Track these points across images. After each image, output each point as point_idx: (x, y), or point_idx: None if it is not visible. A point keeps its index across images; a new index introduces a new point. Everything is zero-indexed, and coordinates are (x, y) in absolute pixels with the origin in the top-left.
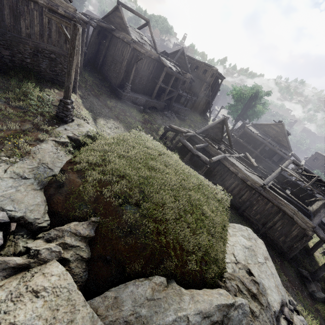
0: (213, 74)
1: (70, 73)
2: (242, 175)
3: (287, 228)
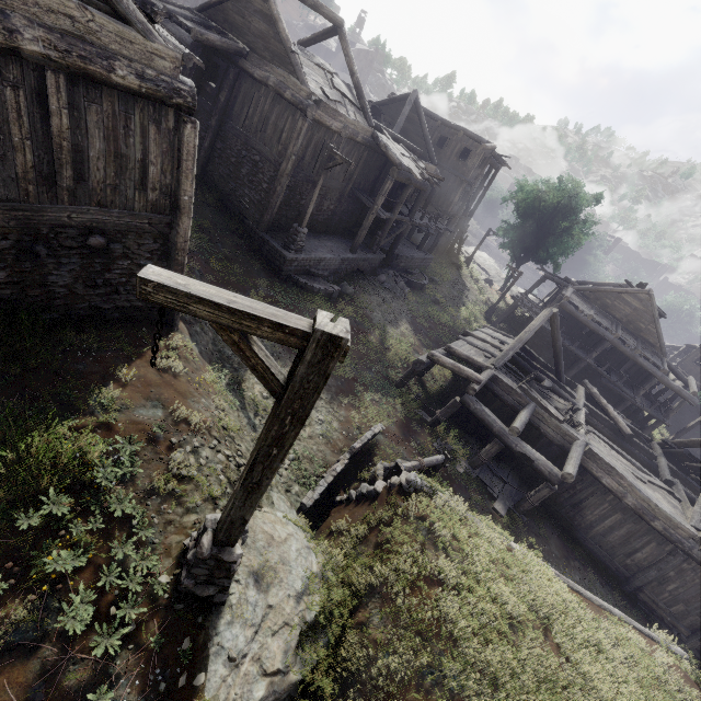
0: (482, 160)
1: (262, 487)
2: (639, 503)
3: None
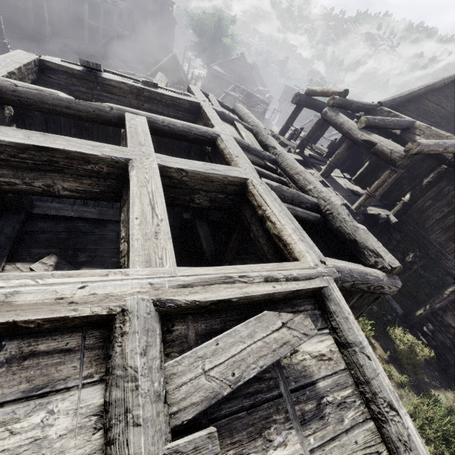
0: None
1: None
2: None
3: None
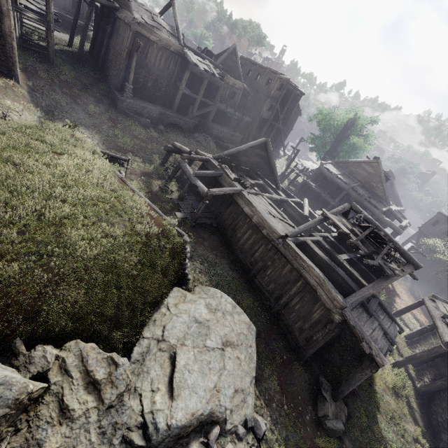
0: (281, 86)
1: None
2: (258, 220)
3: (307, 308)
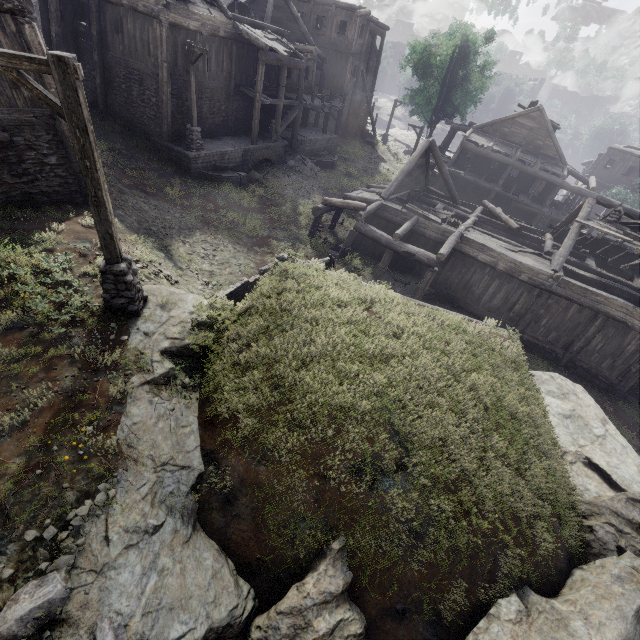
0: (361, 29)
1: (101, 200)
2: (508, 266)
3: (615, 343)
